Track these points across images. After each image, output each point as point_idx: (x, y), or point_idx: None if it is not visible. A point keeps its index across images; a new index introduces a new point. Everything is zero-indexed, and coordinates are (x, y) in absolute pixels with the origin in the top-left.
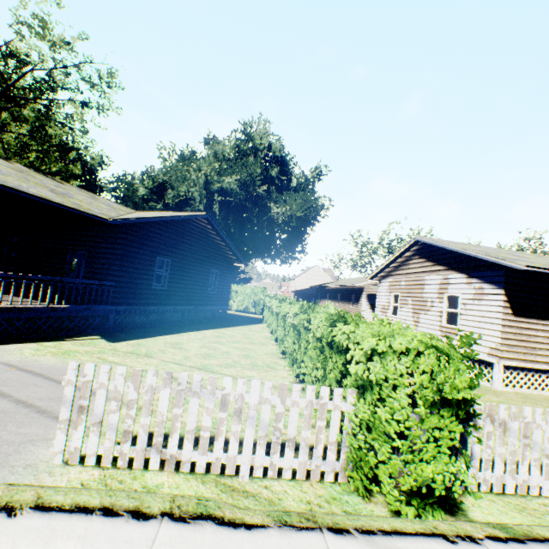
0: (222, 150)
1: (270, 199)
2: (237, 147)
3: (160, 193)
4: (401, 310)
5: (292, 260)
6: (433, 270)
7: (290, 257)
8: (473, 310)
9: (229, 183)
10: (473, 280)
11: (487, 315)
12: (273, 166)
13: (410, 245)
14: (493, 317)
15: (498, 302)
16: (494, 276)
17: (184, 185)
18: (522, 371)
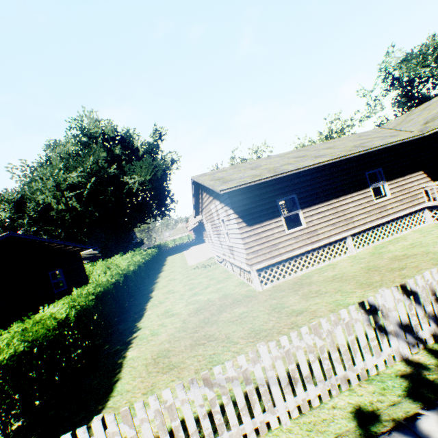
0: (64, 150)
1: (125, 173)
2: (78, 142)
3: (21, 209)
4: (215, 237)
5: (169, 211)
6: (210, 201)
7: (165, 211)
8: (230, 229)
9: (74, 177)
10: (222, 204)
11: (235, 232)
12: (115, 146)
13: (196, 184)
14: (237, 233)
15: (234, 220)
16: (226, 199)
17: (40, 194)
18: (275, 266)
